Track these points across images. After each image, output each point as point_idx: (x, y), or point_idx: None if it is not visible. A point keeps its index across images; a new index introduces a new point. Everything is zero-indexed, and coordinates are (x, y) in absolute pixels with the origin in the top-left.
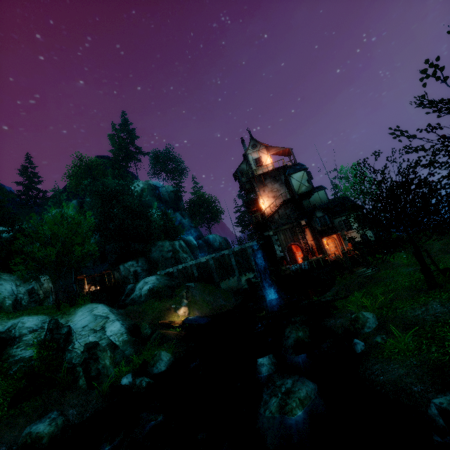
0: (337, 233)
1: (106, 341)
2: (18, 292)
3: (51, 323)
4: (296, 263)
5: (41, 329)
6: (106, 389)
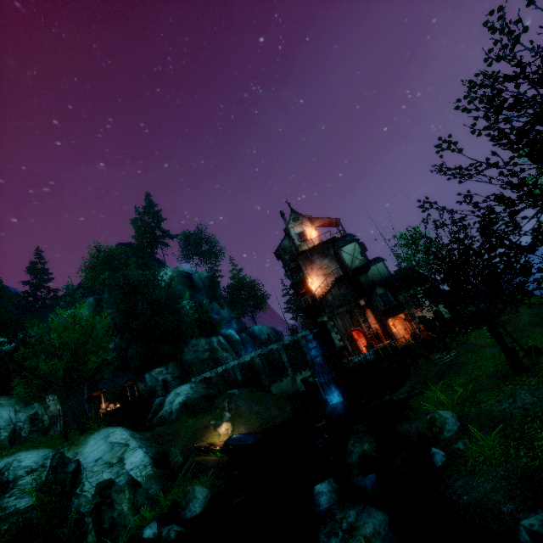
0: (404, 312)
1: (125, 477)
2: (17, 420)
3: (55, 458)
4: (360, 353)
5: (42, 467)
6: None
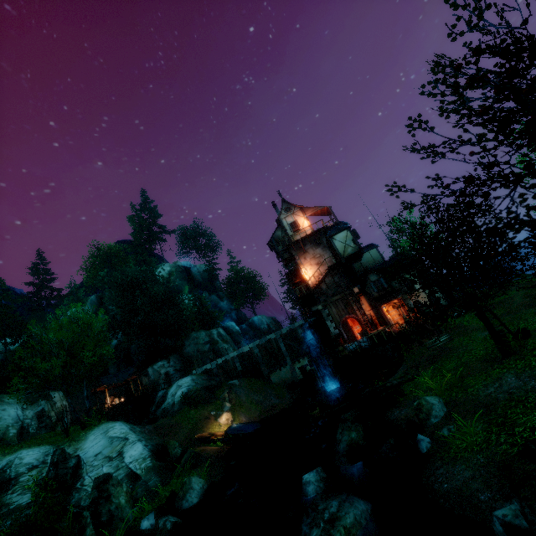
0: (398, 298)
1: (124, 470)
2: (25, 417)
3: (56, 454)
4: (355, 340)
5: (43, 464)
6: None
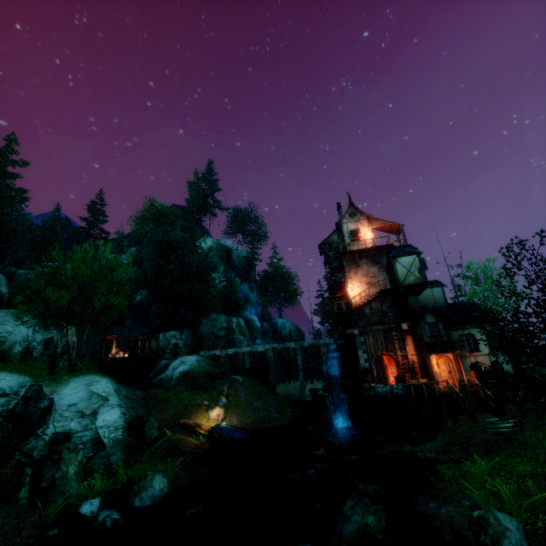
0: (455, 352)
1: (92, 433)
2: (33, 339)
3: (32, 389)
4: (385, 382)
5: (15, 395)
6: (52, 516)
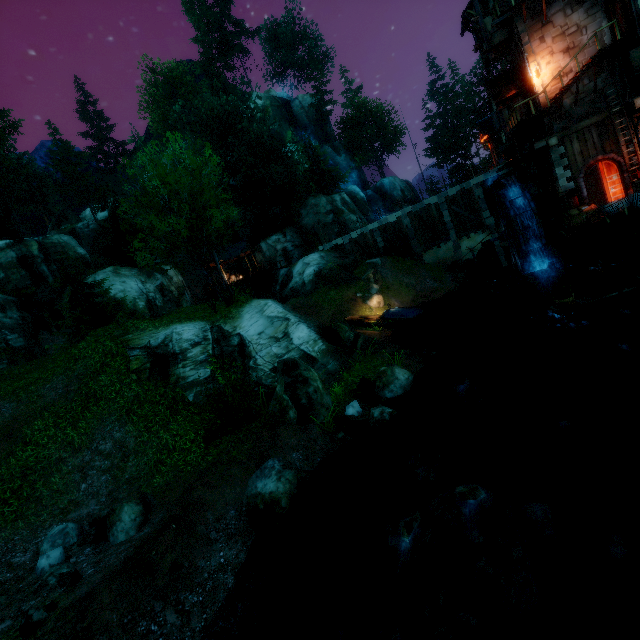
0: None
1: (296, 352)
2: (147, 291)
3: (214, 331)
4: (602, 199)
5: (205, 341)
6: (330, 424)
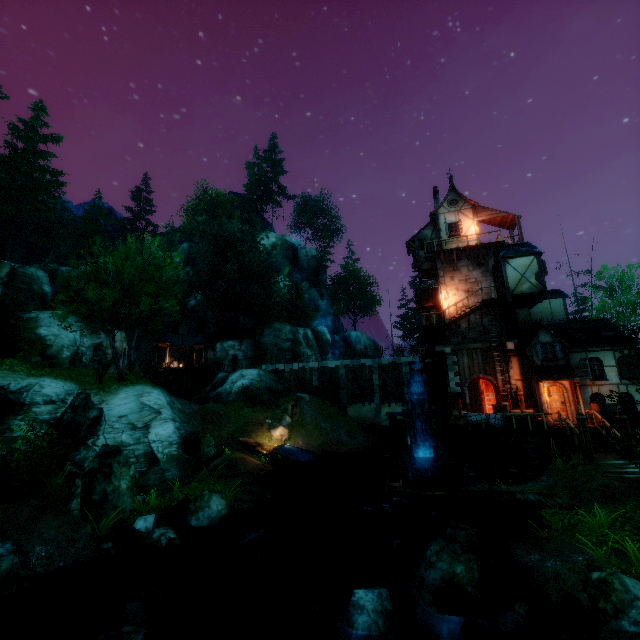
0: (573, 380)
1: (144, 447)
2: (81, 344)
3: (80, 397)
4: (480, 410)
5: (62, 402)
6: (106, 529)
